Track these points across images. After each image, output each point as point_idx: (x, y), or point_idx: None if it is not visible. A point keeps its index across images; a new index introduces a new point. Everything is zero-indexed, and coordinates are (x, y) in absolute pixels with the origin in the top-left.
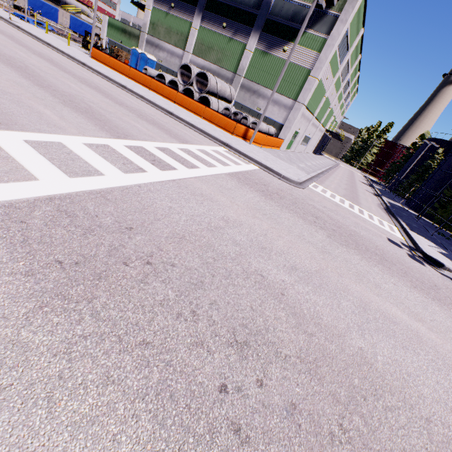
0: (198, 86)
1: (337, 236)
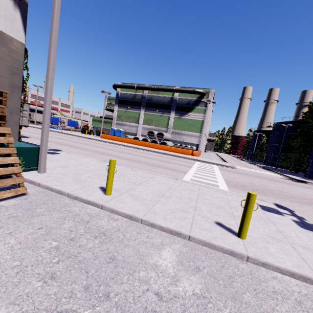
0: (157, 138)
1: (270, 180)
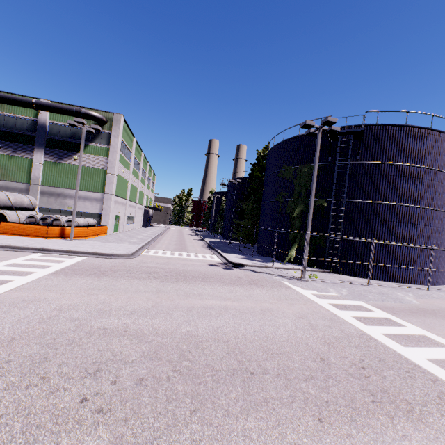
0: None
1: (169, 278)
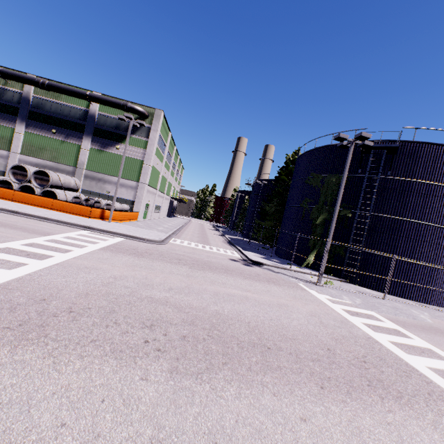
0: (37, 182)
1: (196, 266)
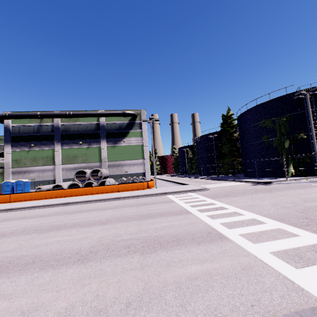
0: (92, 178)
1: (261, 192)
